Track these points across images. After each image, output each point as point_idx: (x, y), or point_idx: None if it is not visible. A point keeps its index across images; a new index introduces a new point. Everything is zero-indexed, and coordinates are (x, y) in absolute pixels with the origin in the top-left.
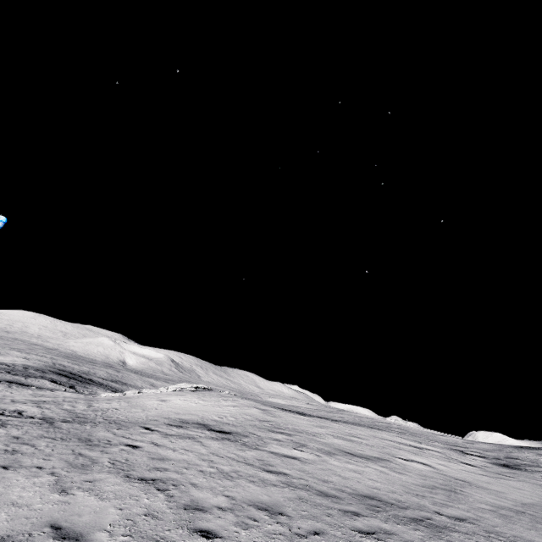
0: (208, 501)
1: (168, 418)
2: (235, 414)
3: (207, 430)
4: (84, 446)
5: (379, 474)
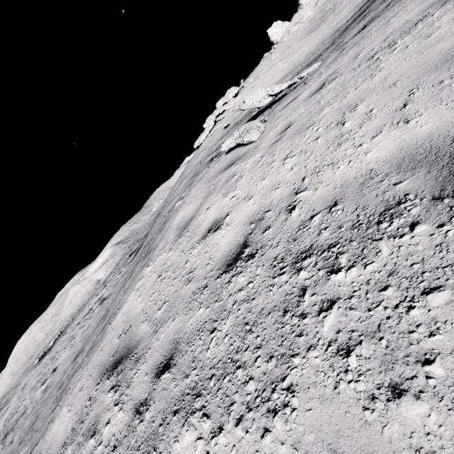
0: None
1: None
2: None
3: None
4: None
5: None
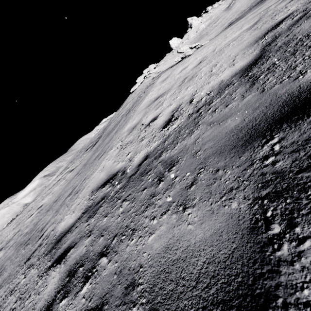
0: None
1: None
2: None
3: None
4: None
5: None
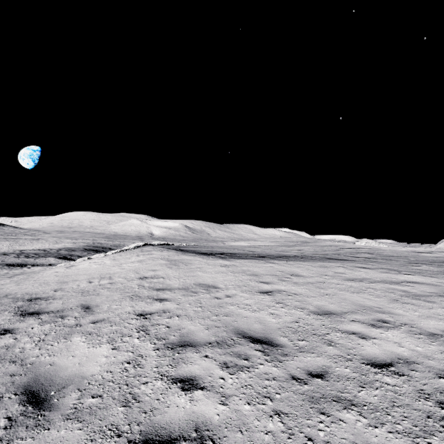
0: None
1: (9, 295)
2: (119, 274)
3: (11, 314)
4: None
5: (252, 443)
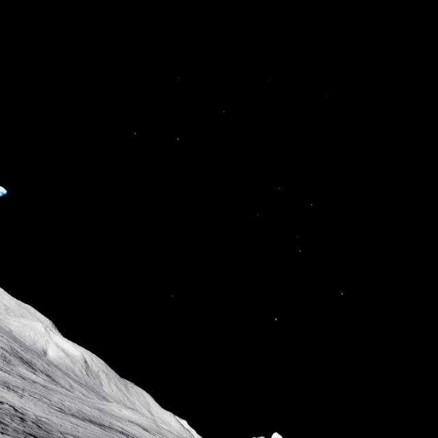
0: (146, 436)
1: (127, 418)
2: (147, 424)
3: (140, 426)
4: (117, 420)
5: None
